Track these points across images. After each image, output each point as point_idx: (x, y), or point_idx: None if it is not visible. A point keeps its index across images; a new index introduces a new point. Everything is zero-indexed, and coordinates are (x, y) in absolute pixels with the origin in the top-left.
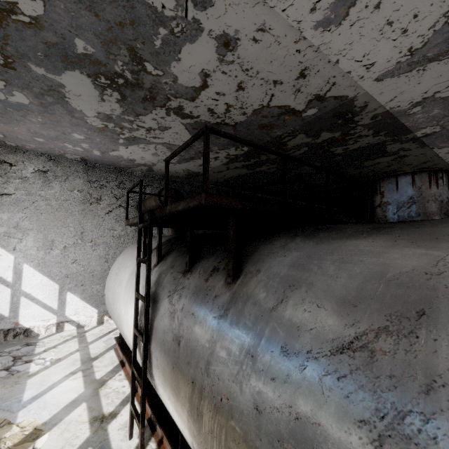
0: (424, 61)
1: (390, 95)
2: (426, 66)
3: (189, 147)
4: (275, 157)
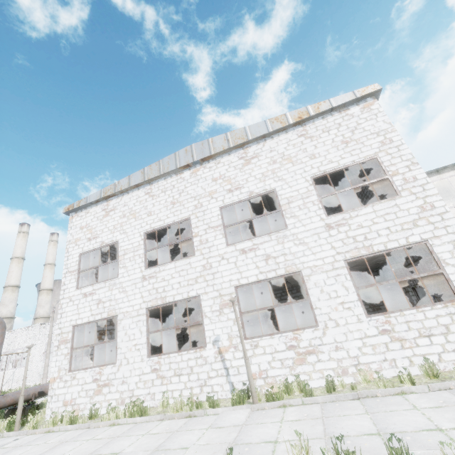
0: None
1: None
2: None
3: None
4: None
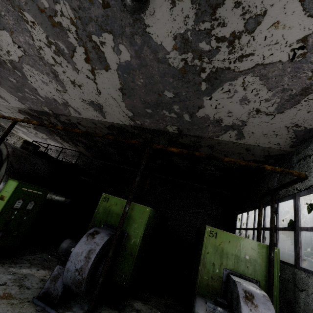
0: (1, 96)
1: (17, 105)
2: (3, 96)
3: (51, 138)
4: (66, 137)
